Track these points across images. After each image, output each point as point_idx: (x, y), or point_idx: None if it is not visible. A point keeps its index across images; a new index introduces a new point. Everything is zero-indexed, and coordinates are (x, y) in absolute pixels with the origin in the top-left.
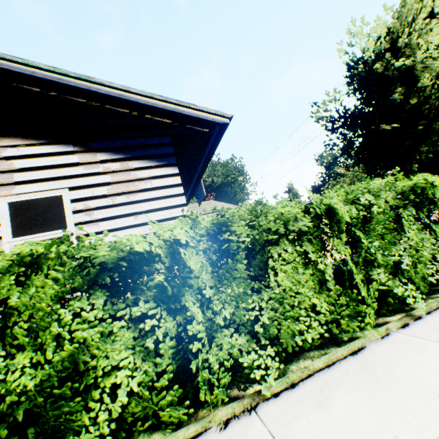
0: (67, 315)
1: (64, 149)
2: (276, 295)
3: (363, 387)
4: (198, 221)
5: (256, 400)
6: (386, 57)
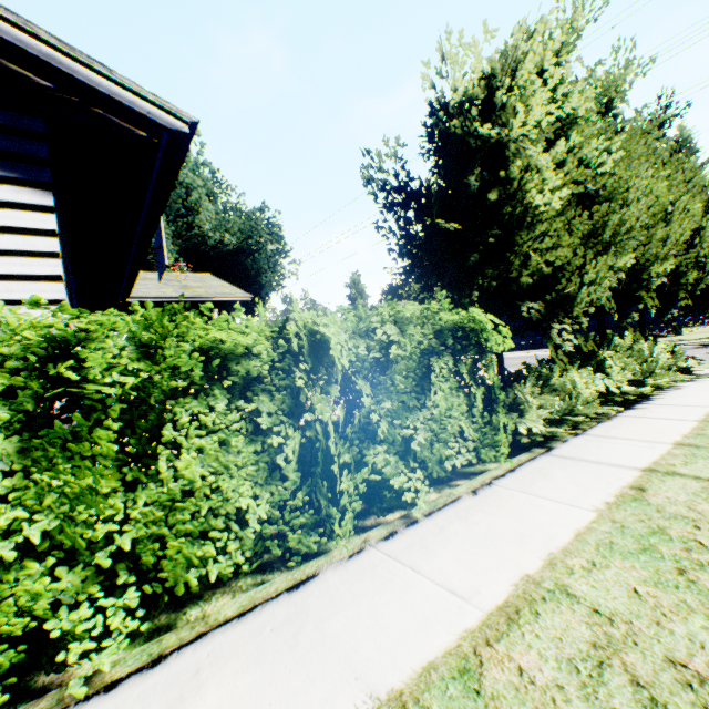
0: None
1: None
2: (162, 497)
3: (266, 661)
4: None
5: (64, 703)
6: (474, 112)
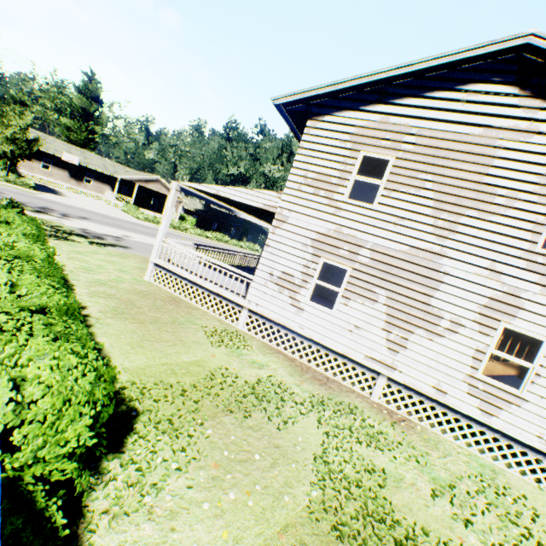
0: None
1: None
2: None
3: None
4: None
5: None
6: None
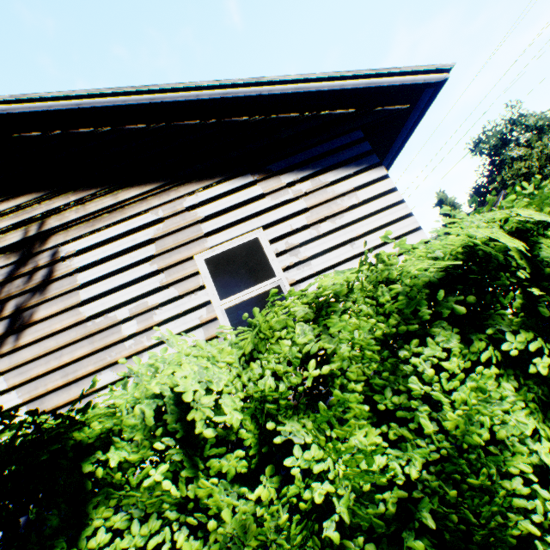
0: (427, 365)
1: (243, 181)
2: None
3: None
4: (549, 195)
5: None
6: None
